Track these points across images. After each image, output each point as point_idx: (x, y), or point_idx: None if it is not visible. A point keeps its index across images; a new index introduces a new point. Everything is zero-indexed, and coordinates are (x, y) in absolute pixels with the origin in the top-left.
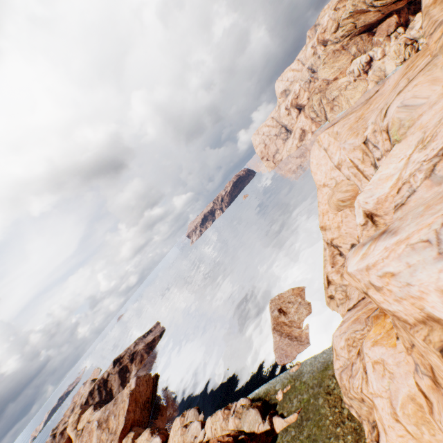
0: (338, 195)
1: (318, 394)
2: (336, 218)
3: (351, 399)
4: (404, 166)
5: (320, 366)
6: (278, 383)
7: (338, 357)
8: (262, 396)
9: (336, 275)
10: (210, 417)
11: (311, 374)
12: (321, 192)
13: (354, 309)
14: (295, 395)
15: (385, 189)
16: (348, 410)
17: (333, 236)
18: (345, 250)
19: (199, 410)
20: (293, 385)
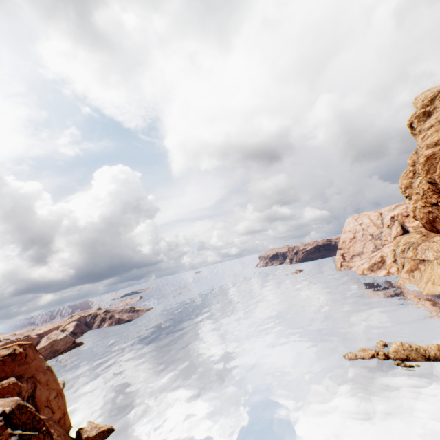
0: None
1: None
2: None
3: None
4: None
5: None
6: None
7: None
8: None
9: None
10: None
11: None
12: None
13: None
14: None
15: None
16: None
17: None
18: None
19: None
20: None
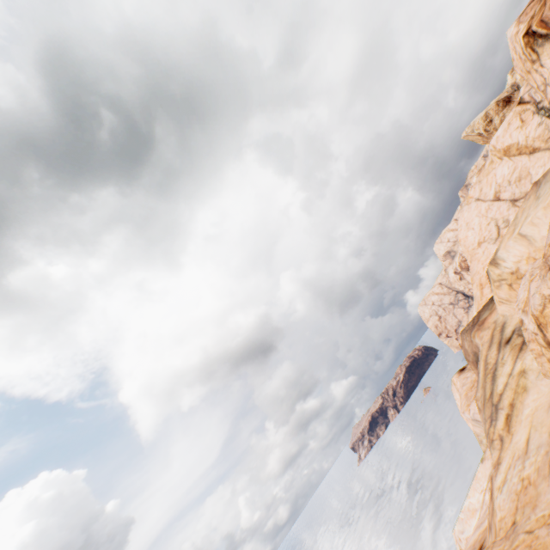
0: None
1: None
2: None
3: None
4: (481, 503)
5: None
6: None
7: None
8: None
9: None
10: None
11: None
12: None
13: None
14: None
15: (470, 528)
16: None
17: None
18: None
19: None
20: None
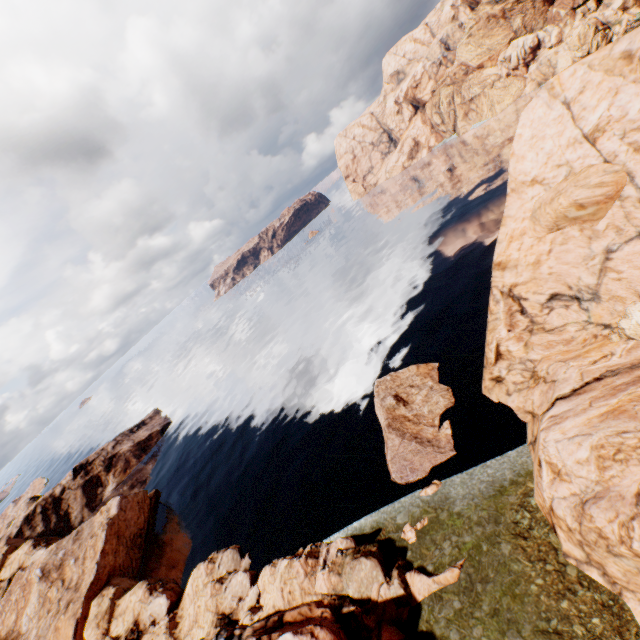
0: (579, 193)
1: (496, 537)
2: (537, 246)
3: (619, 556)
4: None
5: (487, 488)
6: (401, 514)
7: (569, 478)
8: (370, 533)
9: (515, 343)
10: (270, 567)
11: (470, 502)
12: (521, 196)
13: (579, 396)
14: (445, 536)
15: None
16: (578, 570)
17: (518, 280)
18: (534, 306)
19: (242, 552)
20: (436, 519)
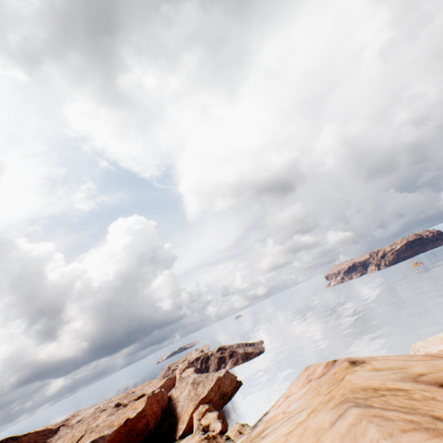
0: None
1: None
2: None
3: None
4: None
5: None
6: None
7: None
8: None
9: None
10: None
11: None
12: None
13: None
14: None
15: (435, 349)
16: None
17: None
18: None
19: None
20: None
